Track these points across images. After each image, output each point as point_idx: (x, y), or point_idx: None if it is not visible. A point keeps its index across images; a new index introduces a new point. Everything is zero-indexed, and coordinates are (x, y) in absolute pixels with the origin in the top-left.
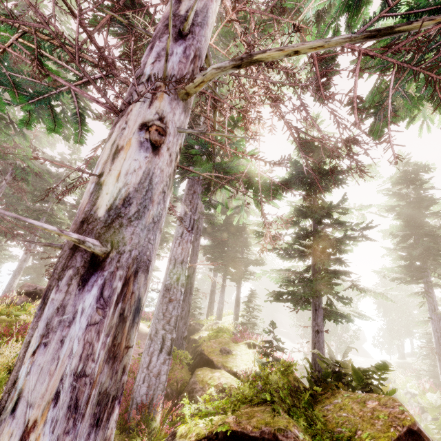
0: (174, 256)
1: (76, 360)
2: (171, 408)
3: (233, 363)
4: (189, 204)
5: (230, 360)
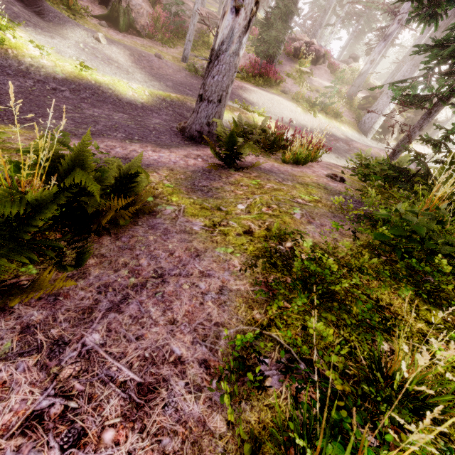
0: (413, 44)
1: (379, 49)
2: None
3: None
4: None
5: None
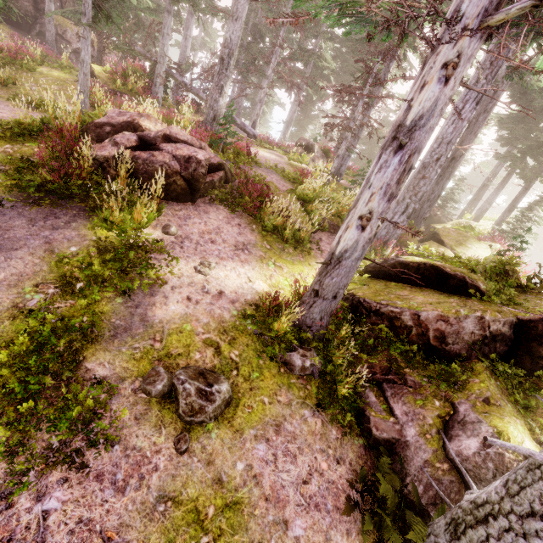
0: (442, 135)
1: (388, 179)
2: (397, 254)
3: (462, 250)
4: (488, 68)
5: (461, 248)
